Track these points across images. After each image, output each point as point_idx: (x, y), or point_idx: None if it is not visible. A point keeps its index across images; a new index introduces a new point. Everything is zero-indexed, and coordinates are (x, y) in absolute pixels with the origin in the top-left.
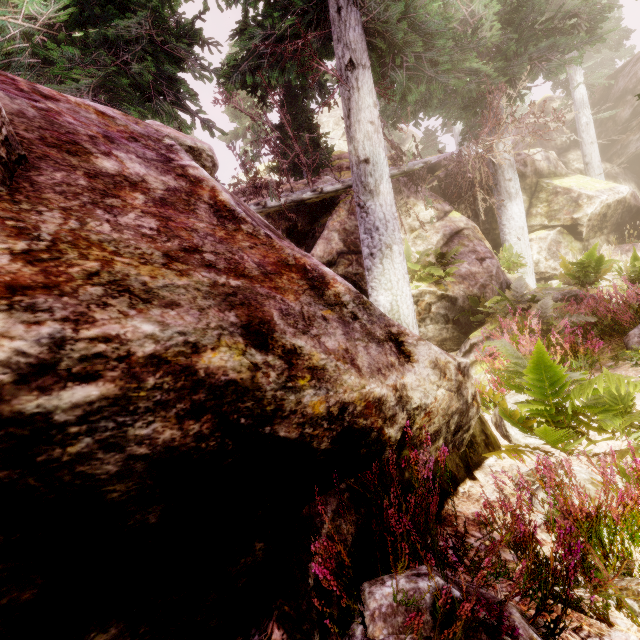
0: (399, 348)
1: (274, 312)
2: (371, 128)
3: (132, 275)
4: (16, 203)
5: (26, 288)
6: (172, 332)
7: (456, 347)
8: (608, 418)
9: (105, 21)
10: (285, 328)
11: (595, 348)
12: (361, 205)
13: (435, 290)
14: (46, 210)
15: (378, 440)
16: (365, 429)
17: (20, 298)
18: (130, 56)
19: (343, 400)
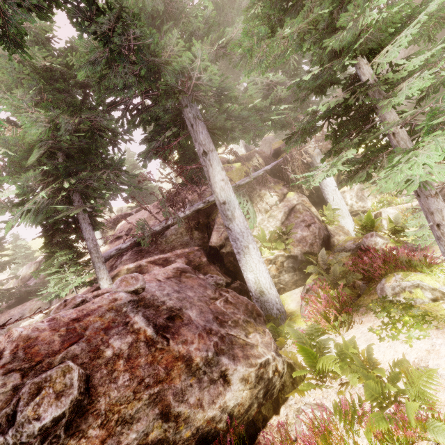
0: (225, 379)
1: (171, 397)
2: (223, 183)
3: (126, 413)
4: (93, 402)
5: (105, 439)
6: (140, 433)
7: (304, 283)
8: (342, 365)
9: (77, 168)
10: (175, 404)
11: (349, 310)
12: (227, 226)
13: (283, 253)
14: (100, 398)
15: (215, 431)
16: (208, 430)
17: (105, 444)
18: (92, 181)
19: (197, 426)
